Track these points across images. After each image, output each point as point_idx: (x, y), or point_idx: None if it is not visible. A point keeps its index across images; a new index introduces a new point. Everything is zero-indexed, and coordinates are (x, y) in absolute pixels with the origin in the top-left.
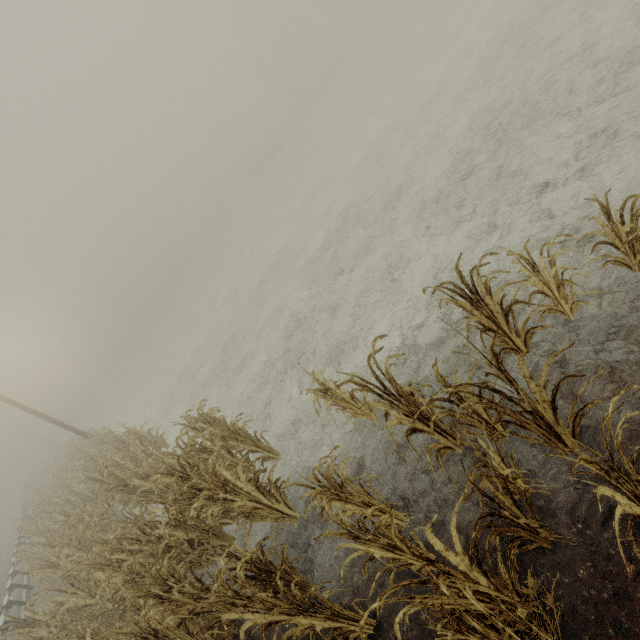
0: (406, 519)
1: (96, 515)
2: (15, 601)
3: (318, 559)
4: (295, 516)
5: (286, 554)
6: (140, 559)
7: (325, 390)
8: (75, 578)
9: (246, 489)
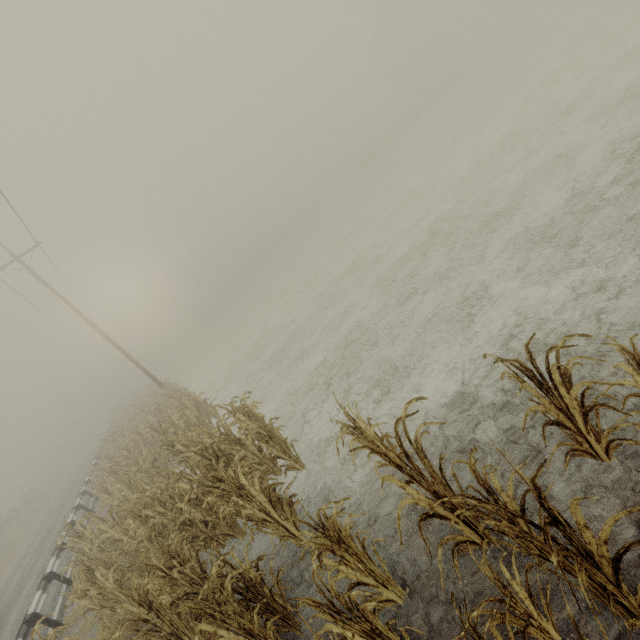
0: (406, 599)
1: (148, 461)
2: (83, 506)
3: (310, 594)
4: (301, 538)
5: (284, 573)
6: (165, 520)
7: (354, 428)
8: (117, 513)
9: (259, 498)
